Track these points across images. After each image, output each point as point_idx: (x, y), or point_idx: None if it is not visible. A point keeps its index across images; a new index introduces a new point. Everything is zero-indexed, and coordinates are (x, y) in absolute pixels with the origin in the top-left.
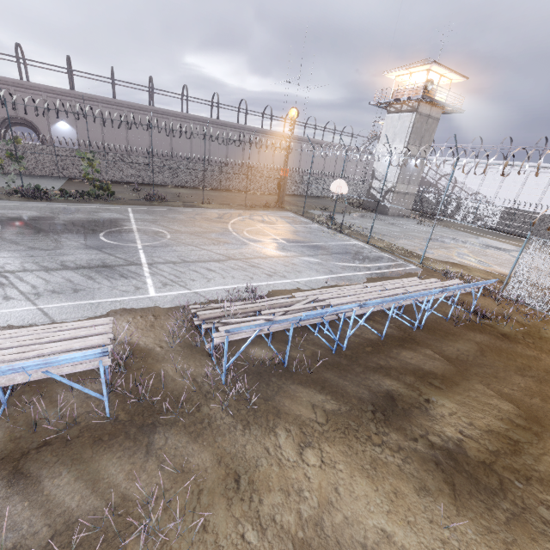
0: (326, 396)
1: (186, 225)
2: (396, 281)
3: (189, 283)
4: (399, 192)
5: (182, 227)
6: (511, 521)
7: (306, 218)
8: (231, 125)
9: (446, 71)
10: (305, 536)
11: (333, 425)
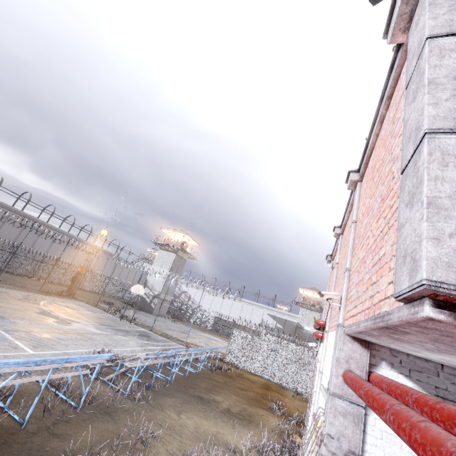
0: (176, 398)
1: (2, 301)
2: None
3: (53, 346)
4: (161, 298)
5: None
6: (248, 425)
7: (99, 309)
8: (33, 219)
9: (191, 239)
10: (194, 435)
11: (184, 407)
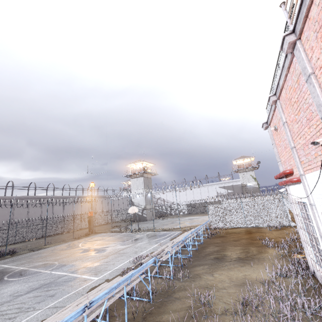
0: (202, 266)
1: (57, 255)
2: (182, 234)
3: (106, 268)
4: (148, 208)
5: (55, 257)
6: (259, 261)
7: (115, 232)
8: (44, 197)
9: (148, 163)
10: (233, 284)
11: (212, 269)
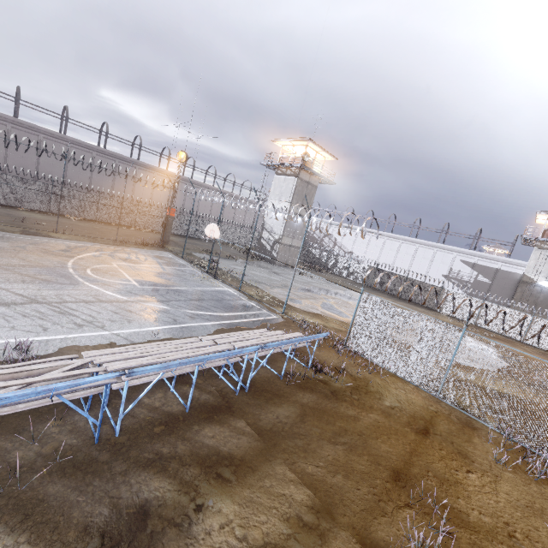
0: (21, 536)
1: (0, 255)
2: (241, 333)
3: None
4: (285, 244)
5: None
6: None
7: (185, 260)
8: (121, 157)
9: (320, 150)
10: None
11: None
